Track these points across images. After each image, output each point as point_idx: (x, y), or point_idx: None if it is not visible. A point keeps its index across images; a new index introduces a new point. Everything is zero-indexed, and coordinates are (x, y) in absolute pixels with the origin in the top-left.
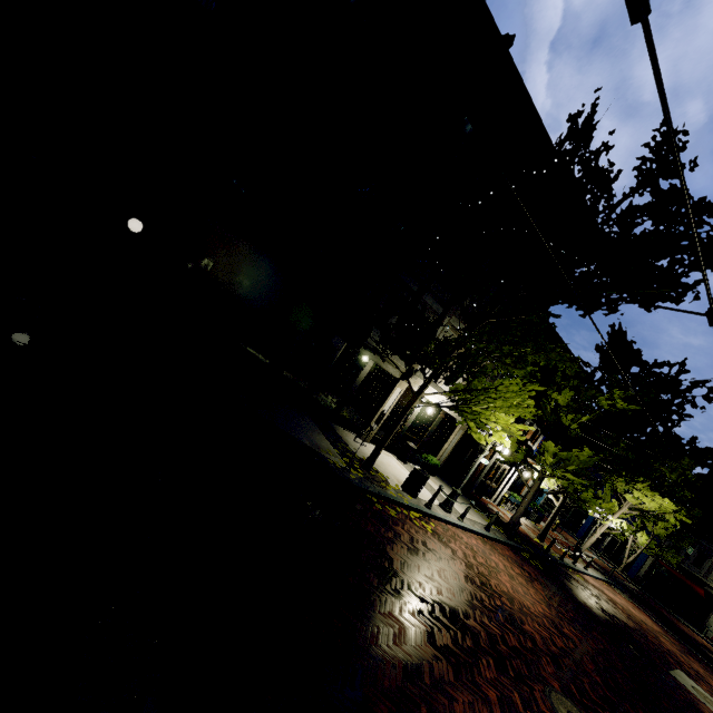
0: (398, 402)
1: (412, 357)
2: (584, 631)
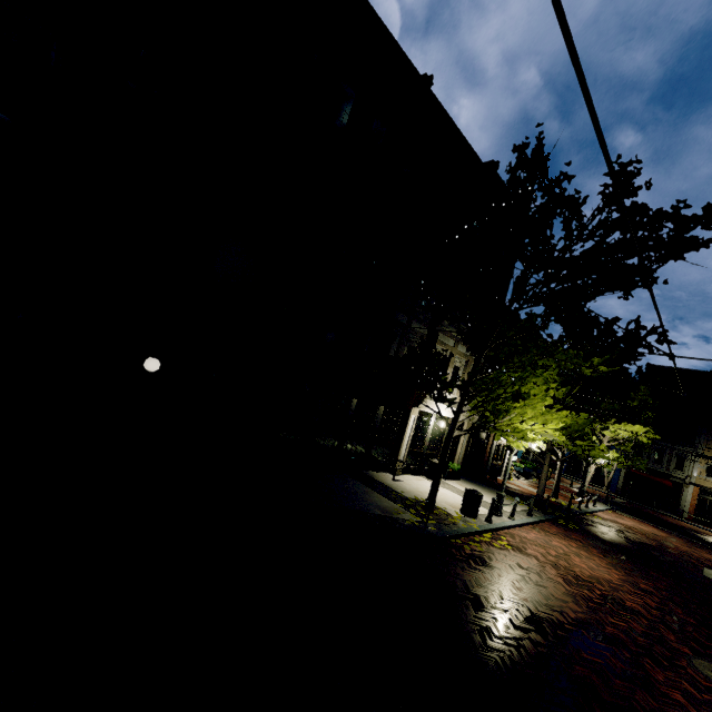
0: (414, 428)
1: (453, 400)
2: (646, 576)
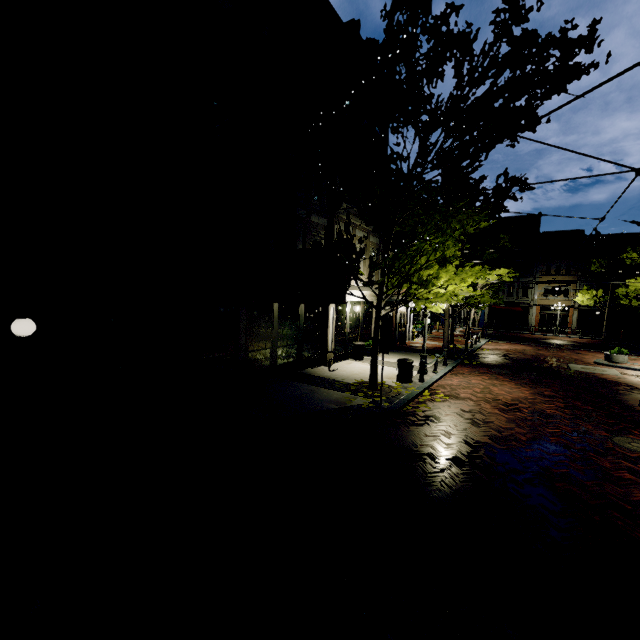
0: (334, 319)
1: (380, 281)
2: (543, 384)
